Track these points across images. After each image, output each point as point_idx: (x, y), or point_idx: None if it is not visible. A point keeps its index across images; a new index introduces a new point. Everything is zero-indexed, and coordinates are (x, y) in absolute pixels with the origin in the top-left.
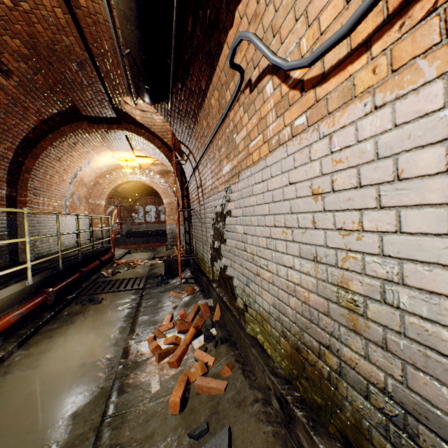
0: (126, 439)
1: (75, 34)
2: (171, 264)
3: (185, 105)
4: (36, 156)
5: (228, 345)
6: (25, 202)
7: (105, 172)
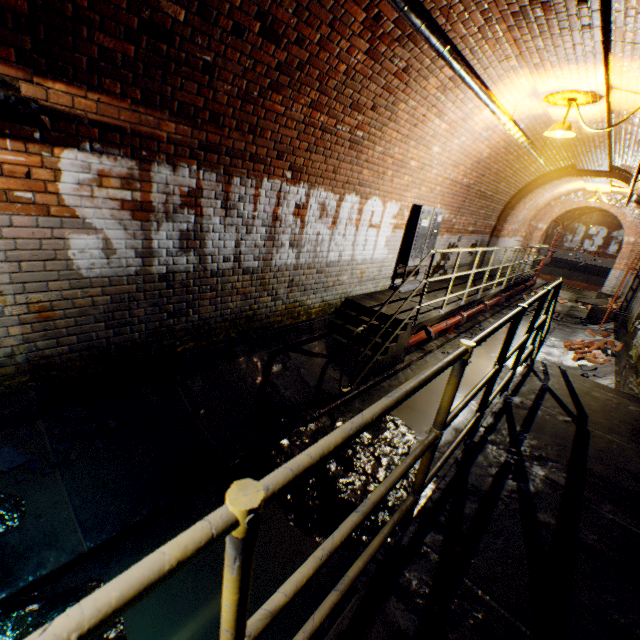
0: (550, 357)
1: (605, 151)
2: (596, 313)
3: None
4: (520, 197)
5: (613, 357)
6: (499, 231)
7: (561, 195)
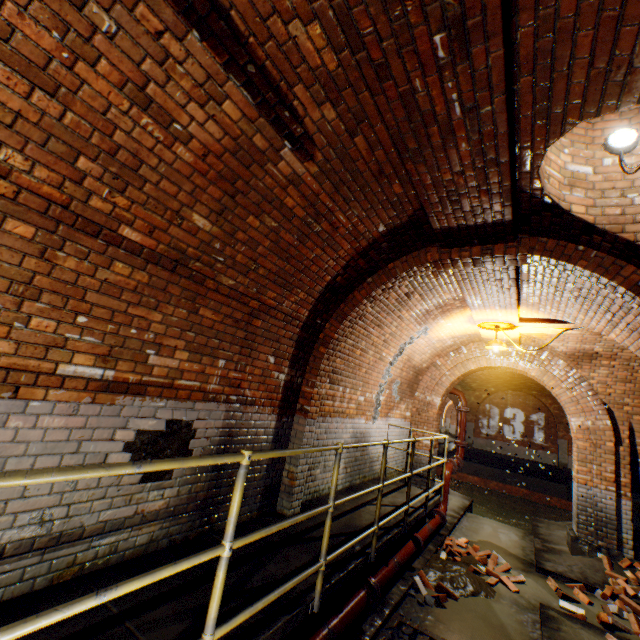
0: None
1: None
2: None
3: None
4: (340, 316)
5: None
6: (309, 396)
7: (448, 347)
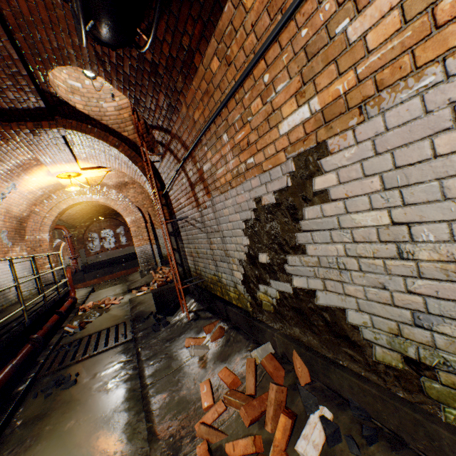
0: None
1: None
2: (164, 296)
3: (167, 48)
4: None
5: (390, 447)
6: None
7: (41, 197)
